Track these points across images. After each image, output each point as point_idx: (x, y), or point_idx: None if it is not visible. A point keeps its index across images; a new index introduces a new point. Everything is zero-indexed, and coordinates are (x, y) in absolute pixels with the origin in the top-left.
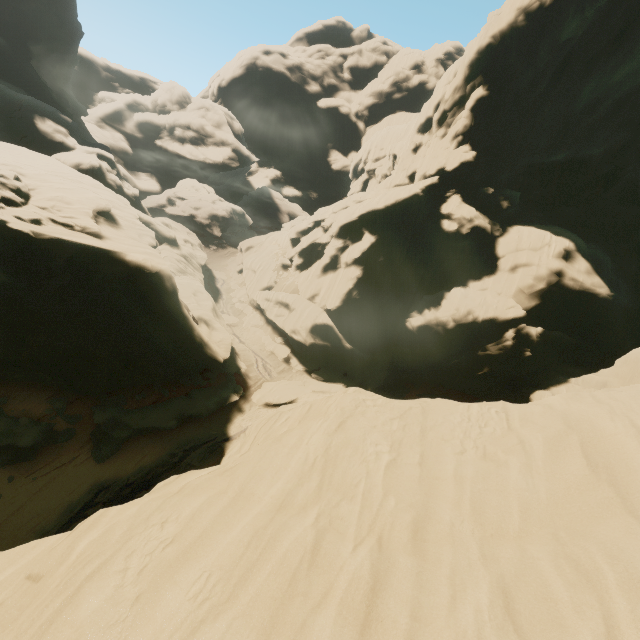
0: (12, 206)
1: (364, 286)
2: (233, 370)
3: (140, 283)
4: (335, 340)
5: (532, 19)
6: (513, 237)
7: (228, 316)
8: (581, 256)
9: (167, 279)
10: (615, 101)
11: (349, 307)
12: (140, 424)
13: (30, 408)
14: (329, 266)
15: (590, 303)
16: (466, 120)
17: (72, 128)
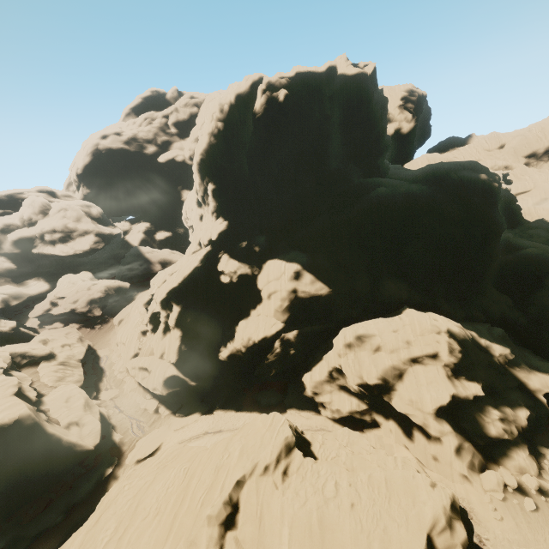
0: None
1: (187, 340)
2: (107, 447)
3: (4, 436)
4: (183, 383)
5: (219, 138)
6: (265, 273)
7: (111, 391)
8: (307, 272)
9: (27, 419)
10: (294, 163)
11: (184, 356)
12: (35, 531)
13: None
14: (166, 328)
15: (320, 301)
16: (213, 203)
17: None
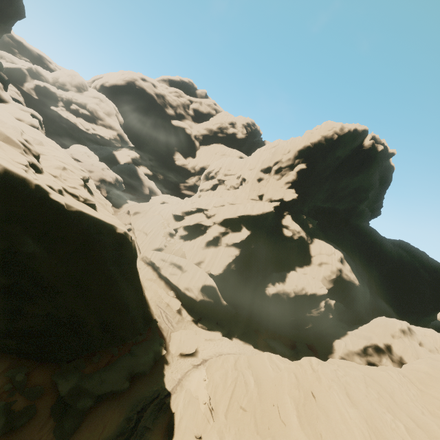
0: (36, 172)
1: (239, 262)
2: (155, 324)
3: (121, 252)
4: (216, 298)
5: (328, 142)
6: (317, 245)
7: None
8: (346, 262)
9: (133, 248)
10: (353, 188)
11: (227, 274)
12: (101, 390)
13: None
14: (211, 242)
15: (352, 288)
16: (294, 176)
17: (5, 83)
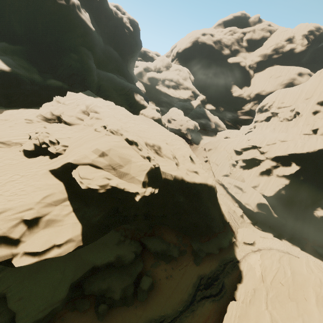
0: (176, 165)
1: (288, 189)
2: (228, 224)
3: (210, 192)
4: (268, 211)
5: None
6: None
7: None
8: None
9: (215, 188)
10: None
11: (277, 197)
12: (207, 250)
13: (171, 239)
14: (264, 172)
15: None
16: None
17: (143, 95)
